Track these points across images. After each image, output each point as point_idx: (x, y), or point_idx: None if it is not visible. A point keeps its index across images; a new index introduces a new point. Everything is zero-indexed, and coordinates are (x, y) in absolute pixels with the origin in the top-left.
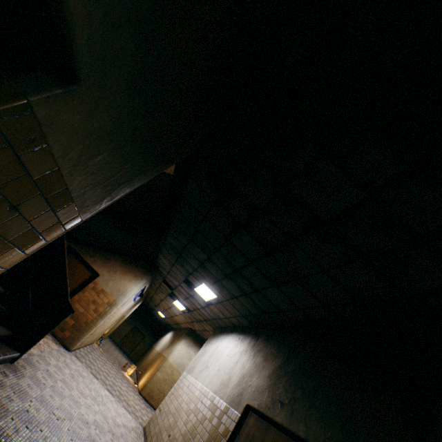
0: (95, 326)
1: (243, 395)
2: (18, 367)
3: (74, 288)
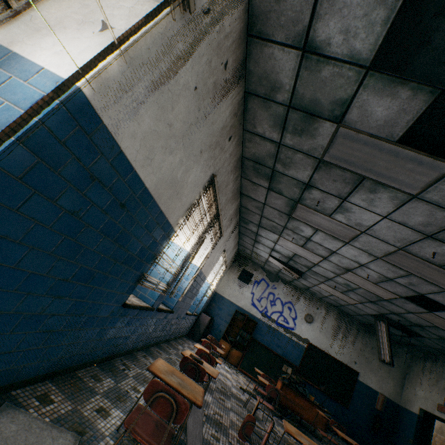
0: None
1: (442, 428)
2: None
3: None
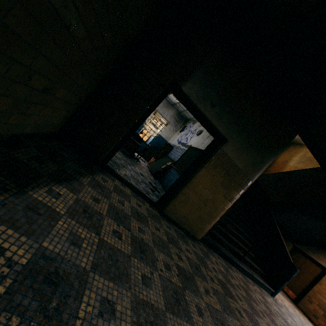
0: None
1: None
2: (276, 301)
3: (310, 280)
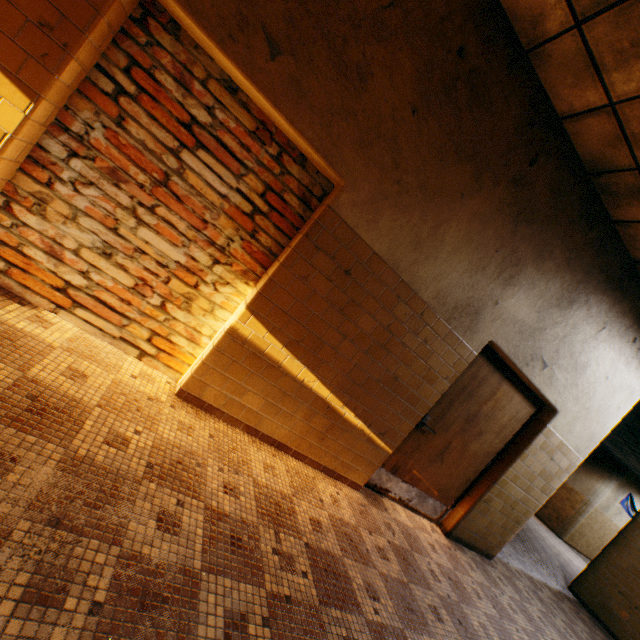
0: (576, 521)
1: None
2: None
3: None
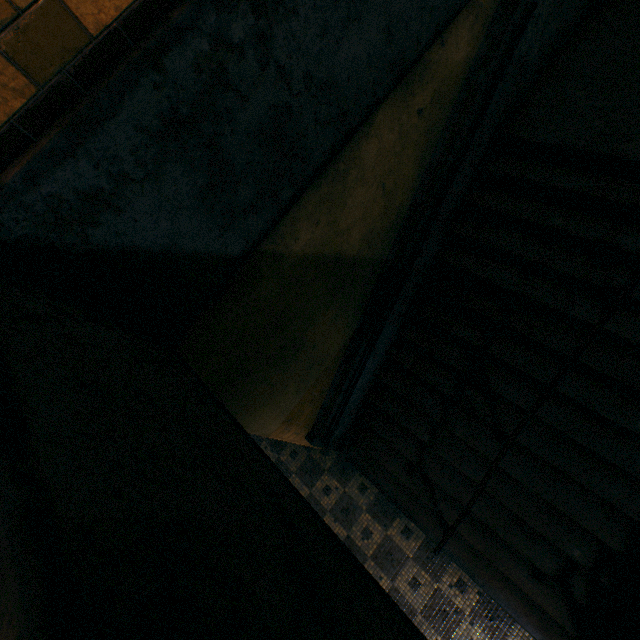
0: None
1: None
2: None
3: None
